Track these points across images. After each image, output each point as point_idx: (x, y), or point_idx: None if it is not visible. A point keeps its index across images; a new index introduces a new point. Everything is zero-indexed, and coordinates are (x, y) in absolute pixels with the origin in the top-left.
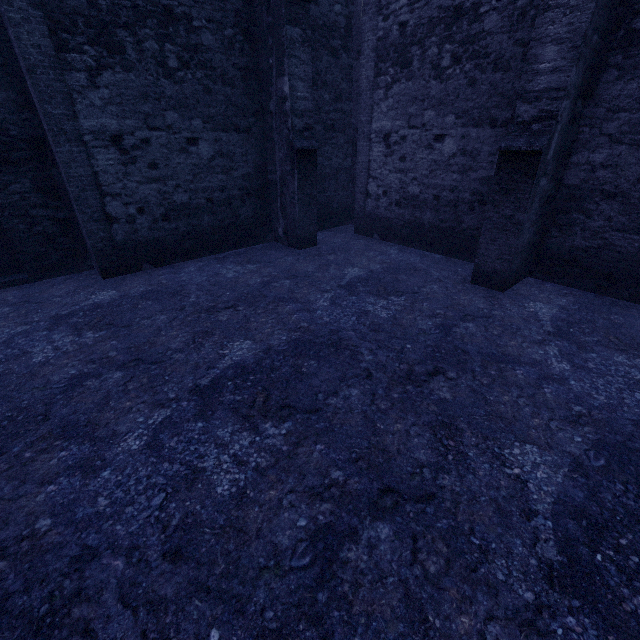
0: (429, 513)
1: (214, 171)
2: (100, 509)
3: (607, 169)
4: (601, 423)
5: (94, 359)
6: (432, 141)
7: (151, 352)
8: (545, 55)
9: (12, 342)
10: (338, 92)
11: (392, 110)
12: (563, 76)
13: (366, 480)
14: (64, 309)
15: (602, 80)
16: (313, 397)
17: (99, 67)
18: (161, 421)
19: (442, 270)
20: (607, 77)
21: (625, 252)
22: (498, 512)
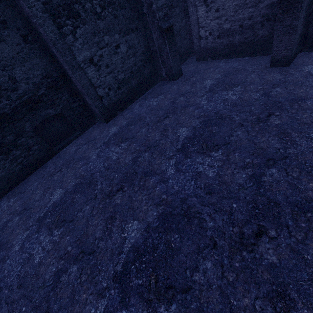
0: (287, 162)
1: (129, 57)
2: (177, 189)
3: None
4: None
5: (133, 152)
6: None
7: (151, 143)
8: None
9: (100, 155)
10: None
11: None
12: None
13: (259, 159)
14: (104, 139)
15: None
16: (224, 139)
17: (74, 29)
18: (174, 163)
19: (252, 65)
20: None
21: None
22: None
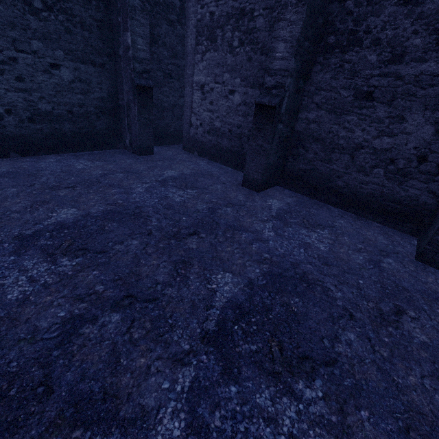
0: (149, 308)
1: (74, 91)
2: None
3: (315, 124)
4: (274, 263)
5: None
6: (228, 93)
7: None
8: (279, 48)
9: None
10: (174, 51)
11: (205, 69)
12: (287, 63)
13: (118, 291)
14: None
15: (313, 70)
16: (105, 244)
17: None
18: None
19: (228, 177)
20: (316, 69)
21: (323, 174)
22: (192, 307)
